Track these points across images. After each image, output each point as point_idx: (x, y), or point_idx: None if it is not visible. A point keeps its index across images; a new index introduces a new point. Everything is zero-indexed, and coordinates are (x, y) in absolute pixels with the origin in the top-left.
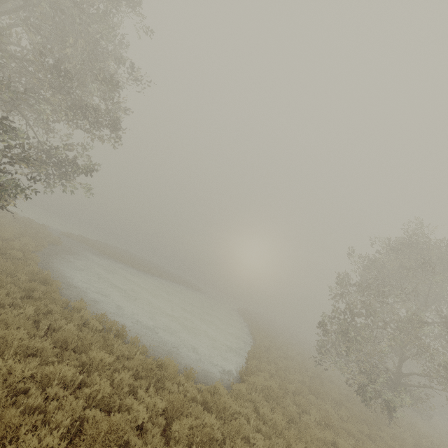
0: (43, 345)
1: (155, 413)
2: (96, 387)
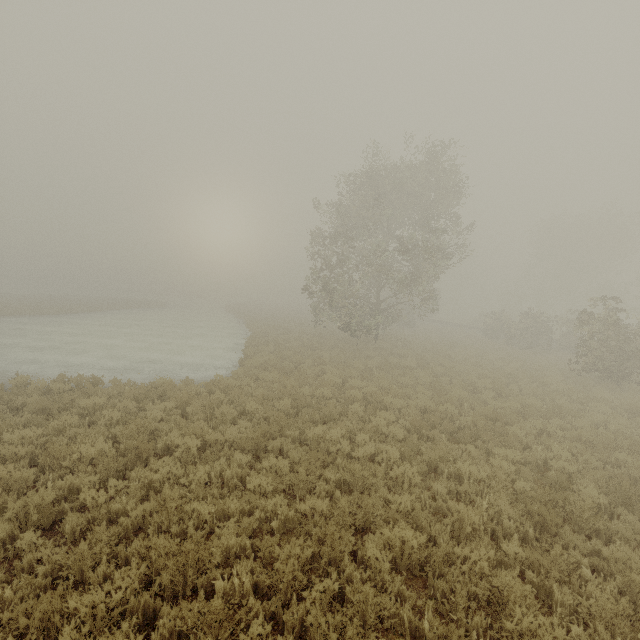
0: (25, 418)
1: (168, 410)
2: (107, 418)
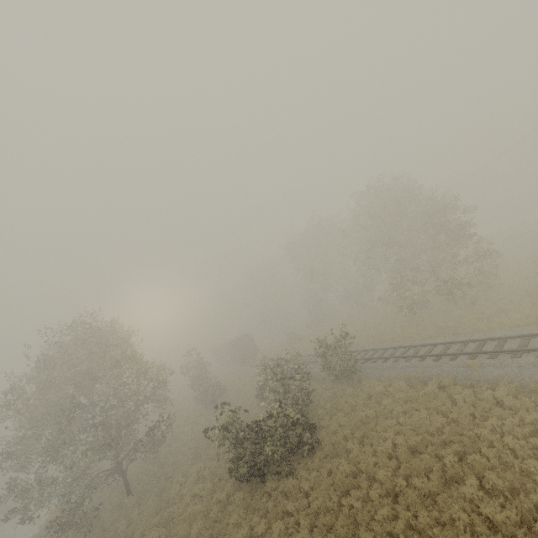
0: None
1: None
2: None
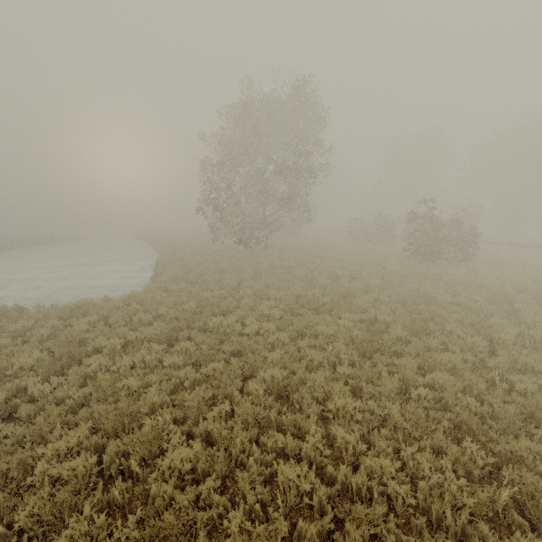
0: None
1: (93, 323)
2: (38, 336)
